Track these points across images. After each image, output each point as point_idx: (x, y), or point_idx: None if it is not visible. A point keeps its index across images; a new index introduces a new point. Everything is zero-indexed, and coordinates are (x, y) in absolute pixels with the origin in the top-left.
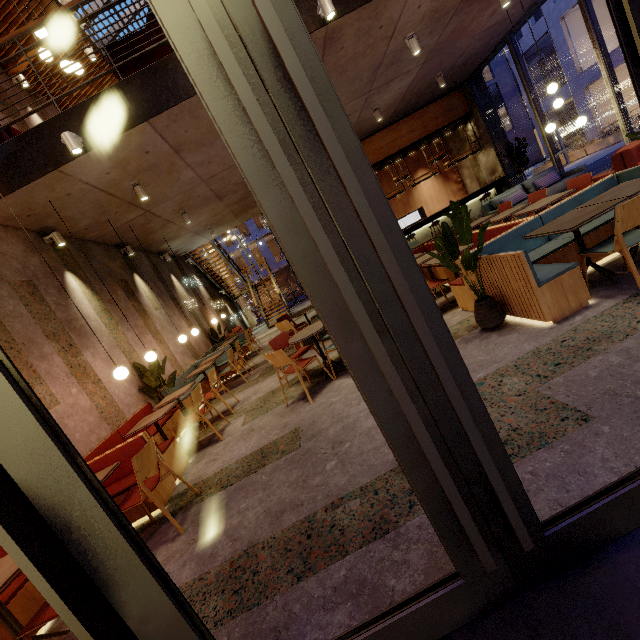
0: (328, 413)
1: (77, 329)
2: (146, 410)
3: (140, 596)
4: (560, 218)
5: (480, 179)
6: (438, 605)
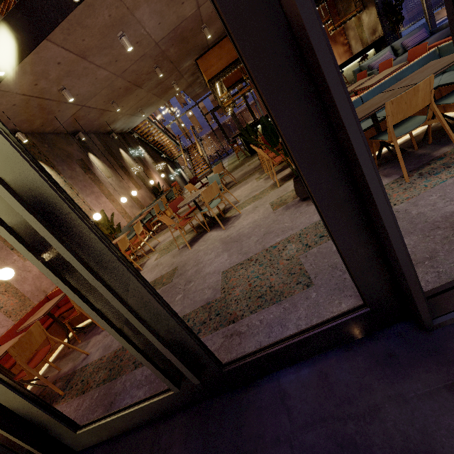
0: (194, 258)
1: None
2: None
3: (1, 393)
4: (366, 103)
5: (363, 40)
6: (165, 400)
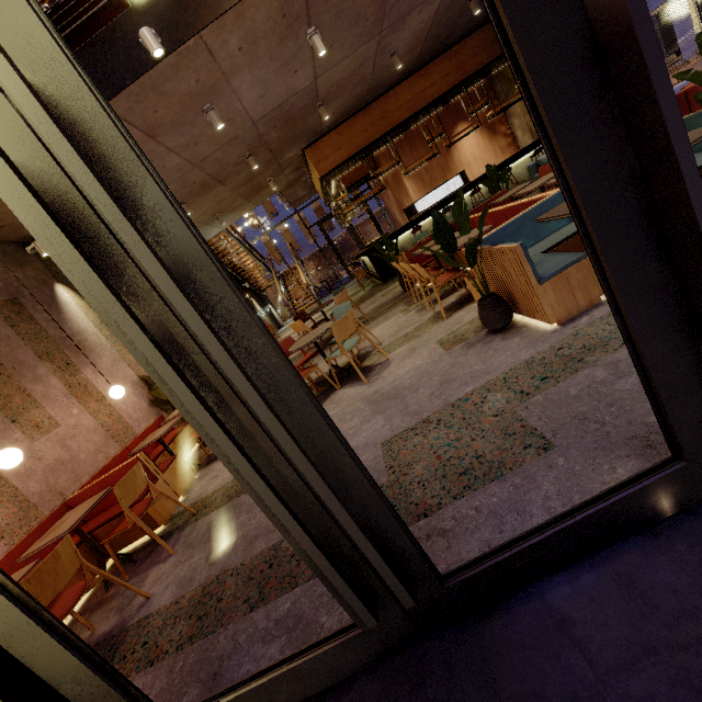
0: None
1: (74, 346)
2: (158, 424)
3: (41, 650)
4: None
5: (533, 130)
6: (338, 652)
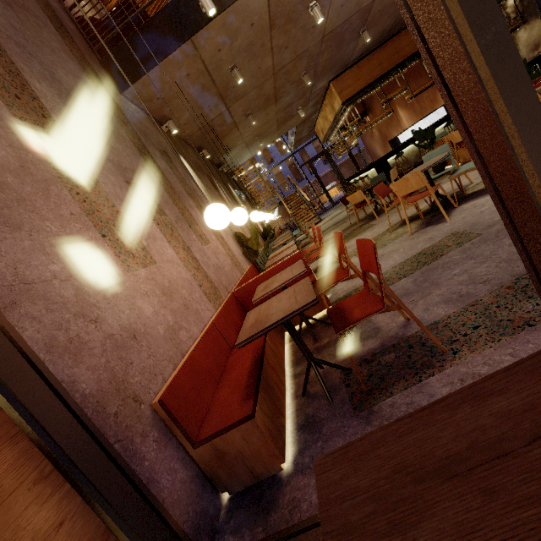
0: (488, 214)
1: (199, 197)
2: (253, 268)
3: None
4: None
5: None
6: None
